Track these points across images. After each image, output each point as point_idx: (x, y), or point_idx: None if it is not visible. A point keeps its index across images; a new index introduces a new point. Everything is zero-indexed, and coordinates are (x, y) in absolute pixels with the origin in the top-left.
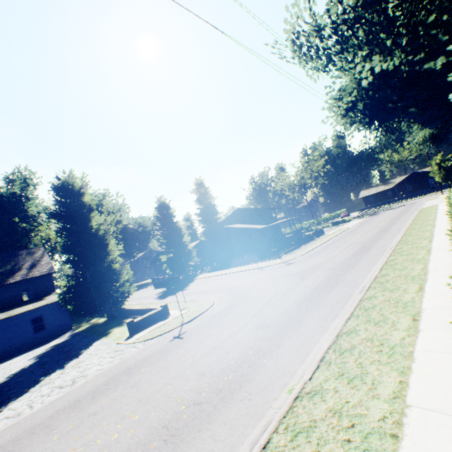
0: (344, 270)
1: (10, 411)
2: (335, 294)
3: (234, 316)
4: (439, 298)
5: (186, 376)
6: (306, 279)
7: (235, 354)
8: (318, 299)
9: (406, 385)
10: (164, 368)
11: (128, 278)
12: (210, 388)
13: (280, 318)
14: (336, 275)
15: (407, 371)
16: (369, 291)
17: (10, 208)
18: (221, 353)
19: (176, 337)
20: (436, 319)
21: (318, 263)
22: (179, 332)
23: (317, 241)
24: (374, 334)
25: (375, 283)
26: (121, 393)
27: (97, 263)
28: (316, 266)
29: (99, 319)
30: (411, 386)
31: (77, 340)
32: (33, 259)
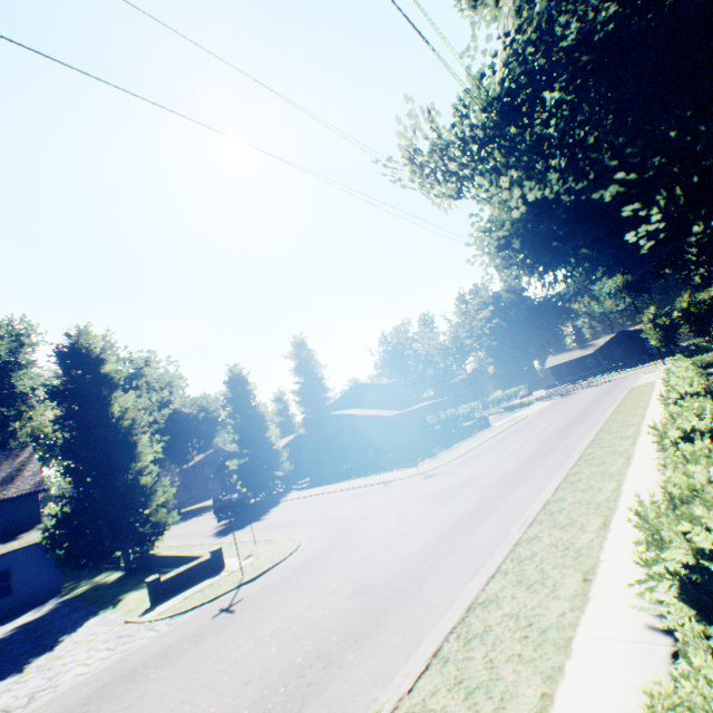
0: (505, 488)
1: None
2: (483, 532)
3: (324, 569)
4: (627, 541)
5: (220, 687)
6: (448, 504)
7: (308, 642)
8: (457, 540)
9: (550, 701)
10: (189, 670)
11: (167, 500)
12: (252, 709)
13: (393, 574)
14: (492, 498)
15: (556, 675)
16: (532, 527)
17: None
18: (287, 641)
19: (225, 609)
20: (616, 579)
21: (470, 475)
22: (231, 601)
23: (477, 438)
24: (523, 605)
25: (543, 513)
26: None
27: (115, 475)
28: (466, 481)
29: (110, 574)
30: (557, 703)
31: (62, 615)
32: (11, 467)
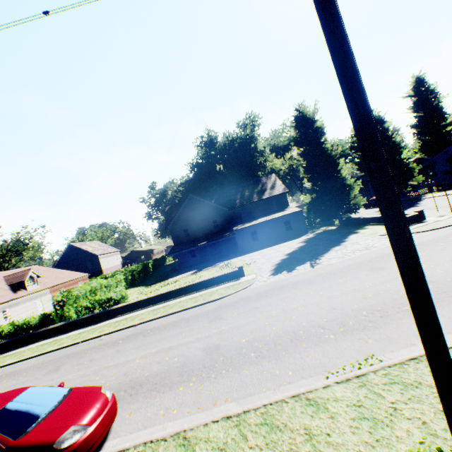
0: None
1: (332, 256)
2: None
3: None
4: None
5: None
6: None
7: None
8: None
9: None
10: None
11: (354, 194)
12: None
13: None
14: None
15: None
16: None
17: (245, 148)
18: None
19: None
20: None
21: None
22: None
23: None
24: None
25: None
26: (433, 251)
27: (332, 180)
28: None
29: (327, 227)
30: None
31: (326, 236)
32: (270, 183)
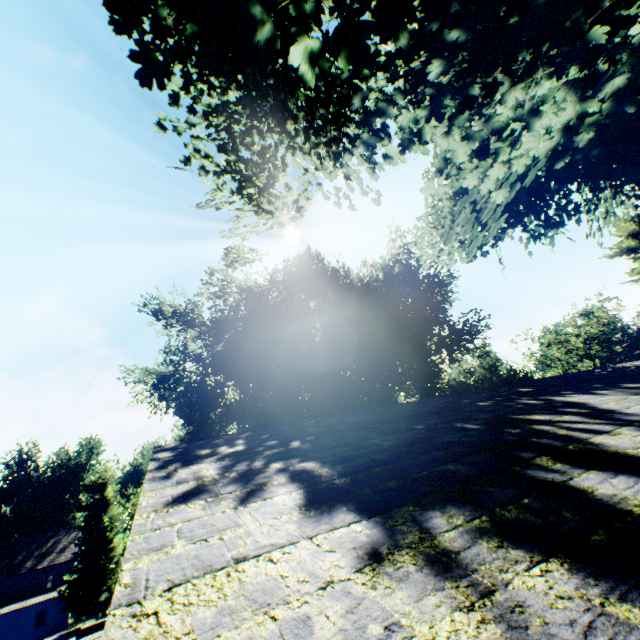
0: None
1: None
2: None
3: None
4: None
5: None
6: None
7: None
8: None
9: None
10: None
11: None
12: None
13: None
14: None
15: None
16: None
17: (72, 477)
18: None
19: None
20: None
21: None
22: None
23: None
24: None
25: None
26: None
27: (98, 559)
28: None
29: (93, 619)
30: None
31: None
32: (67, 540)
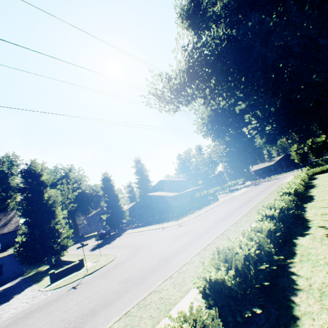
0: (201, 235)
1: None
2: (179, 257)
3: (116, 271)
4: None
5: (53, 322)
6: (177, 241)
7: (92, 304)
8: (168, 260)
9: None
10: (48, 314)
11: (69, 235)
12: None
13: (137, 275)
14: (193, 240)
15: (155, 325)
16: (195, 256)
17: None
18: (85, 303)
19: (74, 287)
20: None
21: (194, 227)
22: (78, 283)
23: (209, 206)
24: (166, 294)
25: (203, 250)
26: None
27: (45, 225)
28: (190, 230)
29: (45, 266)
30: None
31: (19, 285)
32: (6, 219)
